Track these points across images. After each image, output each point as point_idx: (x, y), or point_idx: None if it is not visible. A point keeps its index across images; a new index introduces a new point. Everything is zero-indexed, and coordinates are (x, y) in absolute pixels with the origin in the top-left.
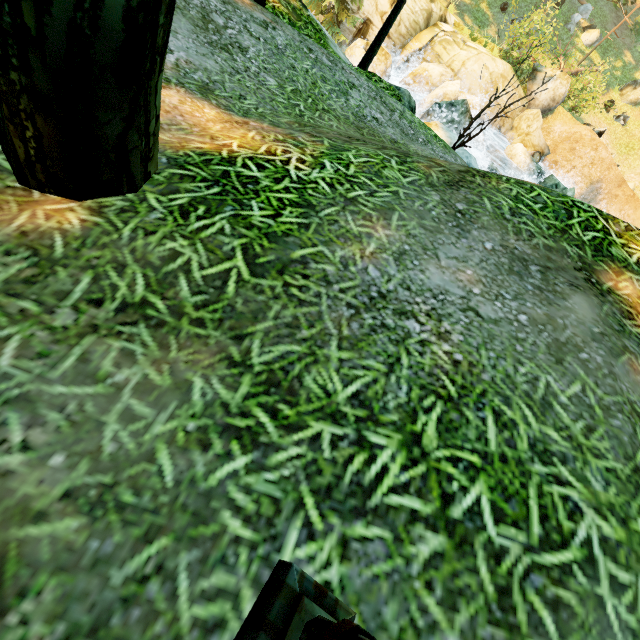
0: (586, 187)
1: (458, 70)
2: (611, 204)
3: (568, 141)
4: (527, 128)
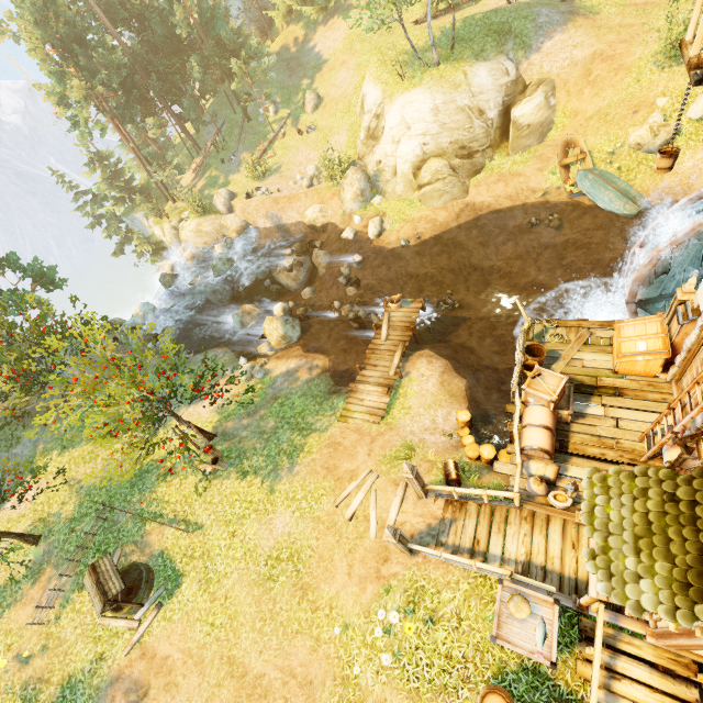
0: (268, 220)
1: (188, 239)
2: (286, 212)
3: (244, 212)
4: (227, 227)
